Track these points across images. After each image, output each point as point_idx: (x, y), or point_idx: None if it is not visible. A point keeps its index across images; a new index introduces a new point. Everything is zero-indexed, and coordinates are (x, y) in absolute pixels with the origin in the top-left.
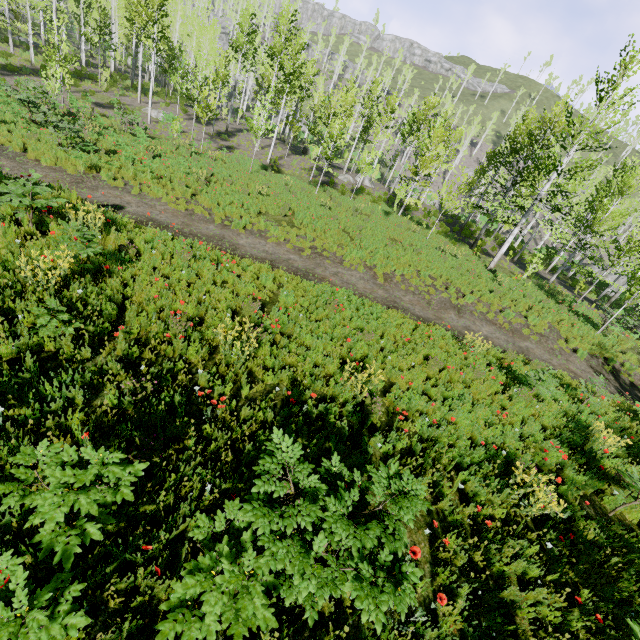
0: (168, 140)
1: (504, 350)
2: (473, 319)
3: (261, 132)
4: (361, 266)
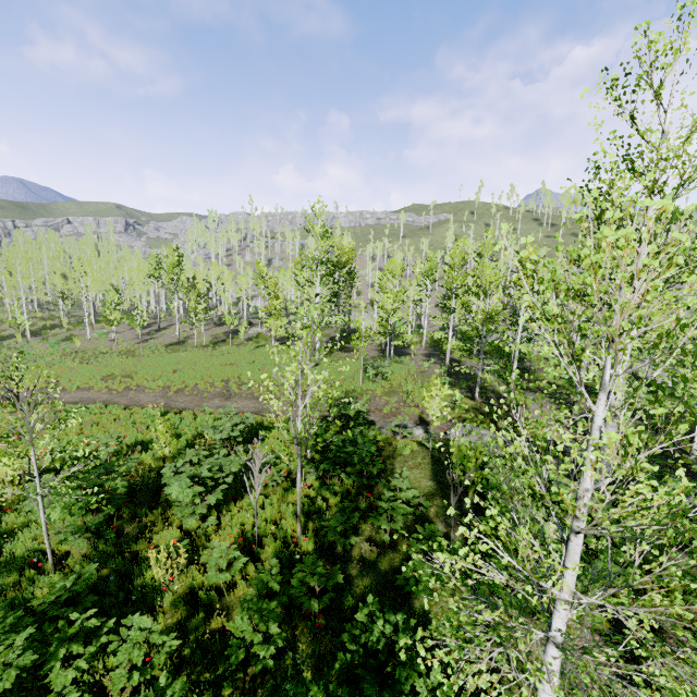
0: (95, 349)
1: (237, 413)
2: (238, 400)
3: (141, 324)
4: (160, 388)
